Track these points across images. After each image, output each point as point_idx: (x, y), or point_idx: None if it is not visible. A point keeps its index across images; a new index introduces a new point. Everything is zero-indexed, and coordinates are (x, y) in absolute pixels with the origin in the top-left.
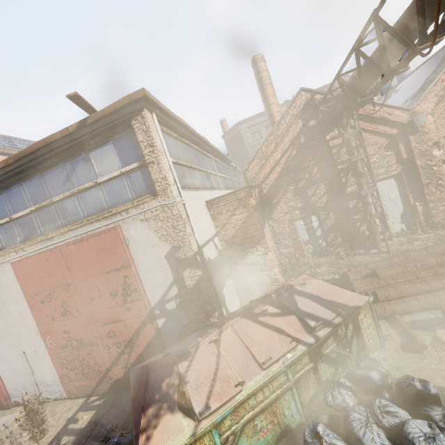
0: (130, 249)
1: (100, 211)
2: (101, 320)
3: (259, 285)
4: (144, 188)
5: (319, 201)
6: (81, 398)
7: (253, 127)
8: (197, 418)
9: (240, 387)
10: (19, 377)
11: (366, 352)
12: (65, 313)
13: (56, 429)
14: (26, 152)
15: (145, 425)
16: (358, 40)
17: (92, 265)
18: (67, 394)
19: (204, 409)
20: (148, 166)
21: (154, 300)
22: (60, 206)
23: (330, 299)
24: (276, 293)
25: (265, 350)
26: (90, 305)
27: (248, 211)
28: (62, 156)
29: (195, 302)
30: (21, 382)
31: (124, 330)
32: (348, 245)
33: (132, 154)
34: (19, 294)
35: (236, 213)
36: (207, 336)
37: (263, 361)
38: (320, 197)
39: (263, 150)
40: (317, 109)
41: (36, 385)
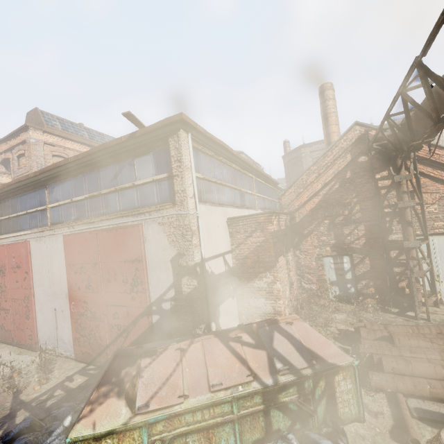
0: (145, 246)
1: (132, 208)
2: (112, 301)
3: (261, 312)
4: (168, 196)
5: (355, 242)
6: (83, 362)
7: (315, 152)
8: (135, 411)
9: (182, 399)
10: (48, 328)
11: (337, 420)
12: (88, 286)
13: (56, 381)
14: (91, 152)
15: (94, 399)
16: (403, 84)
17: (115, 252)
18: (75, 356)
19: (143, 406)
20: (173, 178)
21: (154, 296)
22: (105, 198)
23: (310, 347)
24: (258, 324)
25: (220, 374)
26: (106, 285)
27: (265, 236)
28: (115, 159)
29: (186, 309)
30: (48, 333)
31: (126, 315)
32: (380, 299)
33: (165, 166)
34: (62, 261)
35: (253, 236)
36: (178, 343)
37: (212, 384)
38: (358, 238)
39: (303, 178)
40: (369, 145)
41: (57, 339)
